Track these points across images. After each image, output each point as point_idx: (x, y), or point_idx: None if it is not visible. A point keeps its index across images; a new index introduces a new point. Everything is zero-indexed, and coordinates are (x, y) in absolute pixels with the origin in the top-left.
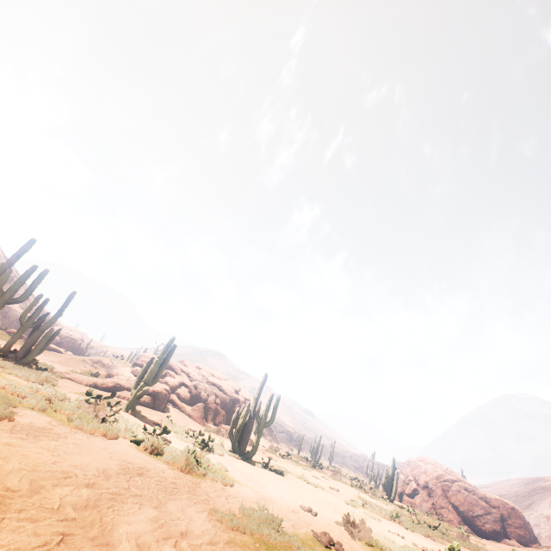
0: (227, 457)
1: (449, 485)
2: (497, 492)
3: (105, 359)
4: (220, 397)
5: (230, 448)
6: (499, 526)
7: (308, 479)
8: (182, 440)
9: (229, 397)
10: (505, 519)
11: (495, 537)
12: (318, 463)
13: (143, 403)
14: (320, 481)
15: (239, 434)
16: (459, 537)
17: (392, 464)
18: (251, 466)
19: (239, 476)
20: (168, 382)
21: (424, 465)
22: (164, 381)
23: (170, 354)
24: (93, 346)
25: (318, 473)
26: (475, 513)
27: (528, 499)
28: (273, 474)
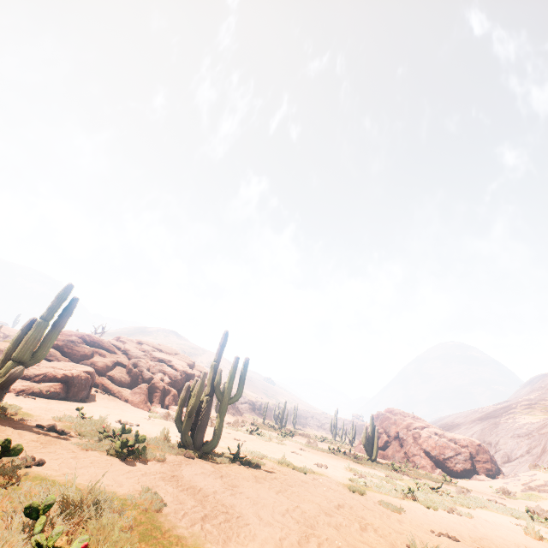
0: (172, 461)
1: (420, 432)
2: (442, 428)
3: (2, 343)
4: (169, 374)
5: (179, 442)
6: (470, 464)
7: (289, 459)
8: (86, 448)
9: (180, 372)
10: (474, 456)
11: (466, 475)
12: (284, 429)
13: (46, 394)
14: (302, 458)
15: (192, 420)
16: (458, 492)
17: (371, 422)
18: (213, 466)
19: (188, 513)
20: (96, 363)
21: (392, 416)
22: (89, 363)
23: (65, 312)
24: (9, 335)
25: (293, 445)
26: (446, 455)
27: (470, 431)
28: (247, 472)
